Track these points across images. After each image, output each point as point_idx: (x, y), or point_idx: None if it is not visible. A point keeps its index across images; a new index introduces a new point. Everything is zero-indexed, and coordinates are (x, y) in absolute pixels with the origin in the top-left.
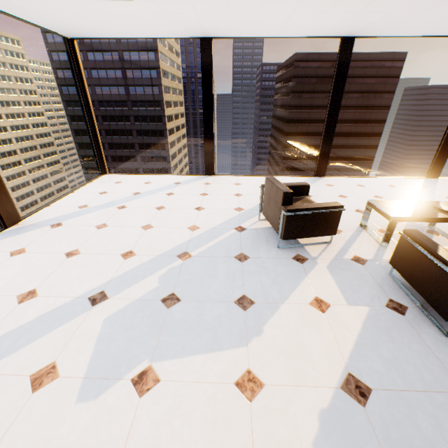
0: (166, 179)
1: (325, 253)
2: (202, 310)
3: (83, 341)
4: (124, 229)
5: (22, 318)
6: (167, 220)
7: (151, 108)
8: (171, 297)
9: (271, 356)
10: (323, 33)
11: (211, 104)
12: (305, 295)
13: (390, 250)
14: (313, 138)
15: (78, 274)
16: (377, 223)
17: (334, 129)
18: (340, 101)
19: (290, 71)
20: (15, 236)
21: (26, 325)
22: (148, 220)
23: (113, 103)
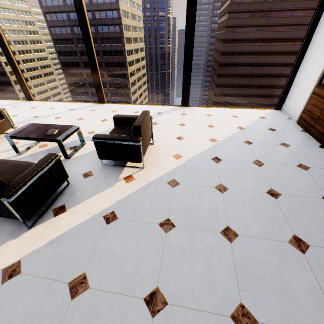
0: None
1: None
2: None
3: None
4: None
5: None
6: None
7: (114, 44)
8: None
9: None
10: None
11: (5, 46)
12: None
13: (14, 159)
14: (242, 68)
15: None
16: None
17: (96, 66)
18: (91, 42)
19: (227, 6)
20: None
21: None
22: None
23: None
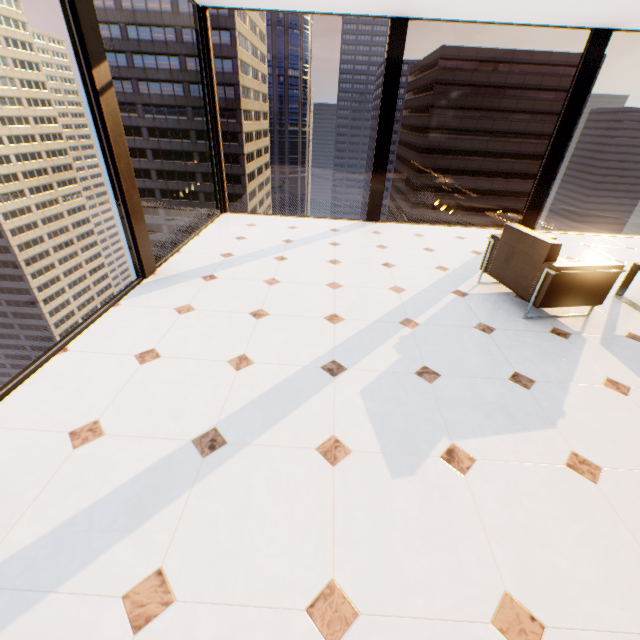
0: (316, 224)
1: (589, 328)
2: (475, 387)
3: (351, 415)
4: (306, 287)
5: (254, 387)
6: (355, 277)
7: (222, 119)
8: (425, 371)
9: (591, 439)
10: (571, 22)
11: (391, 118)
12: (592, 375)
13: None
14: (458, 178)
15: (286, 339)
16: (635, 295)
17: (557, 164)
18: (574, 123)
19: (431, 73)
20: (165, 290)
21: (267, 395)
22: (329, 276)
23: (165, 108)
